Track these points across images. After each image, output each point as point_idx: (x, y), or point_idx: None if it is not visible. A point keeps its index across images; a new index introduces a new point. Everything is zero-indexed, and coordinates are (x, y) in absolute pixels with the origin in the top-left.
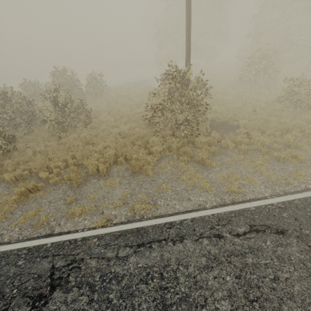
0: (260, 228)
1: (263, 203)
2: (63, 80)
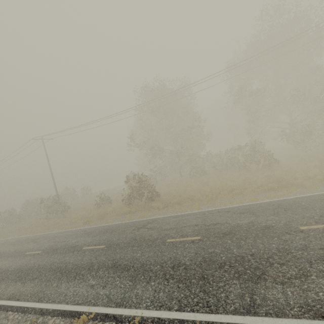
0: (6, 240)
1: (17, 237)
2: (67, 192)
